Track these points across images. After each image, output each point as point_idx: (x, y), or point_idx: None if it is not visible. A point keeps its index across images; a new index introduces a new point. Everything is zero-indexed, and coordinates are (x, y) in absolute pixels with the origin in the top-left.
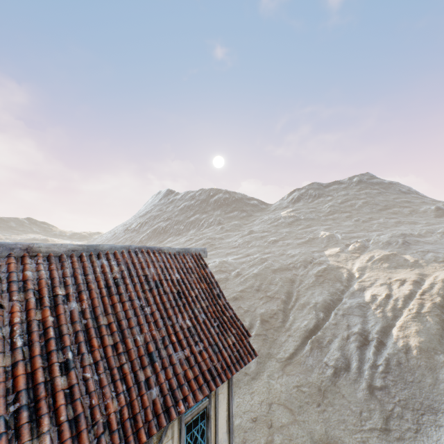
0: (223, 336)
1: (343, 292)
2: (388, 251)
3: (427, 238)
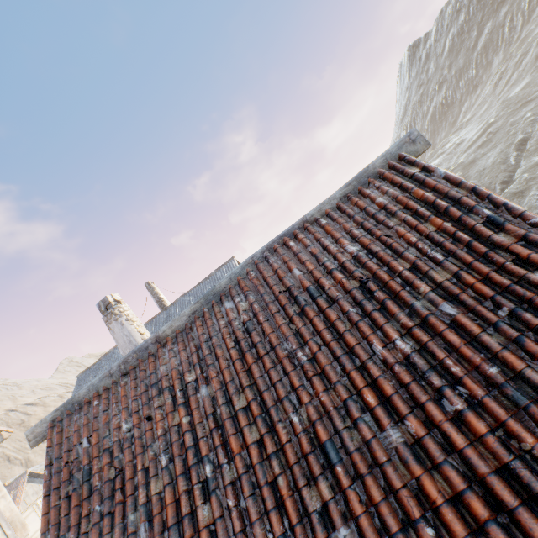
0: None
1: None
2: None
3: None
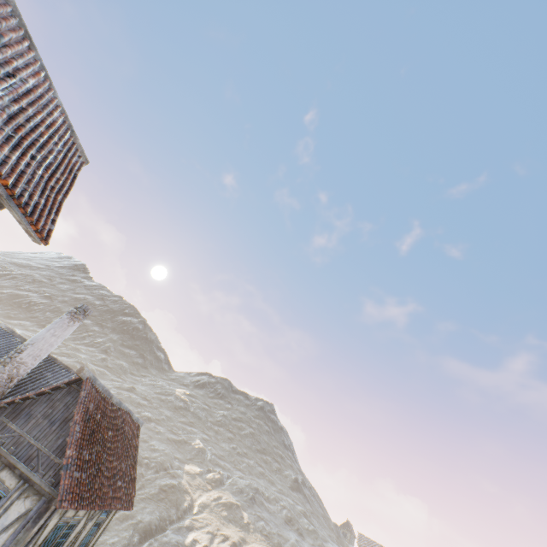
0: (129, 486)
1: (172, 522)
2: (236, 499)
3: (271, 505)
